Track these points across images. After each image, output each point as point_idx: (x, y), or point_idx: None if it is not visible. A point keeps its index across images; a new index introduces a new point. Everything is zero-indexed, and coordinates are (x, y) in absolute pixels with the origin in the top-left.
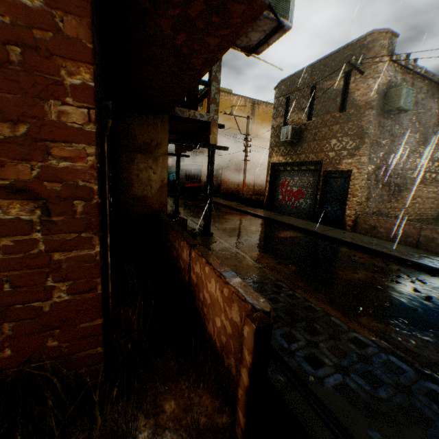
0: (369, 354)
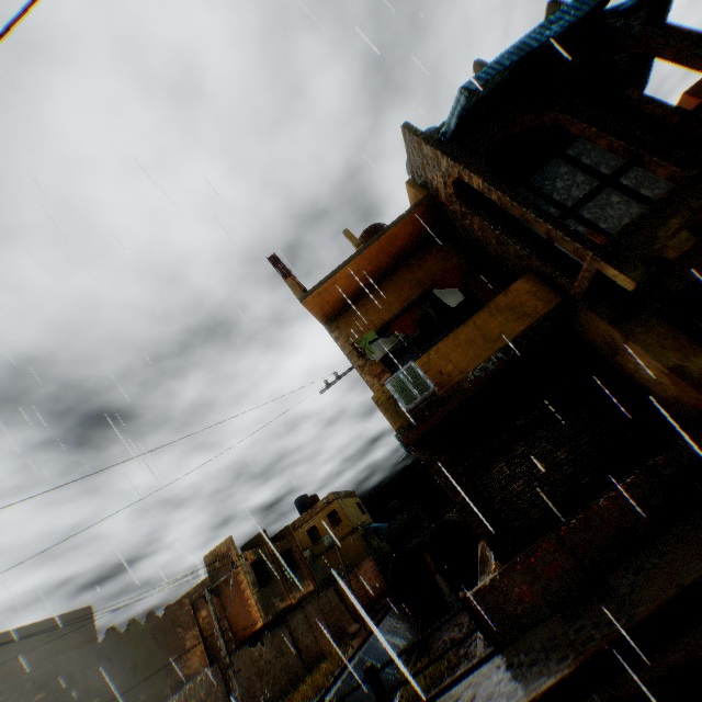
0: (501, 698)
